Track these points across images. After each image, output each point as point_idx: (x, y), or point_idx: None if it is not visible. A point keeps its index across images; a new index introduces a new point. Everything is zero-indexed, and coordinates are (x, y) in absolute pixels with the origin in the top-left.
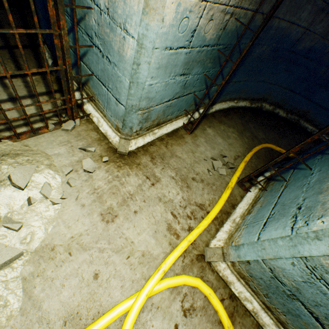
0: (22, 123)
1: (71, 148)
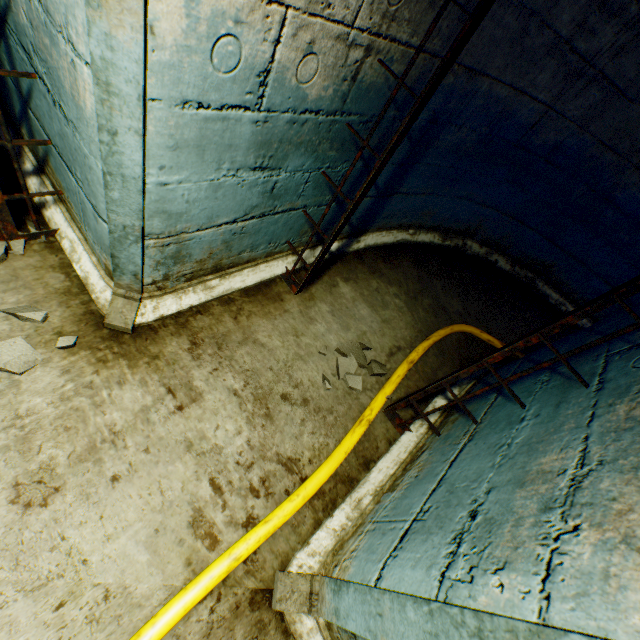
0: None
1: None
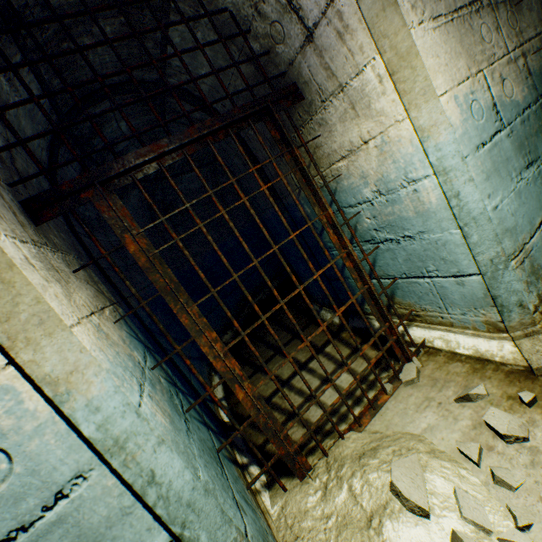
0: (350, 403)
1: (440, 407)
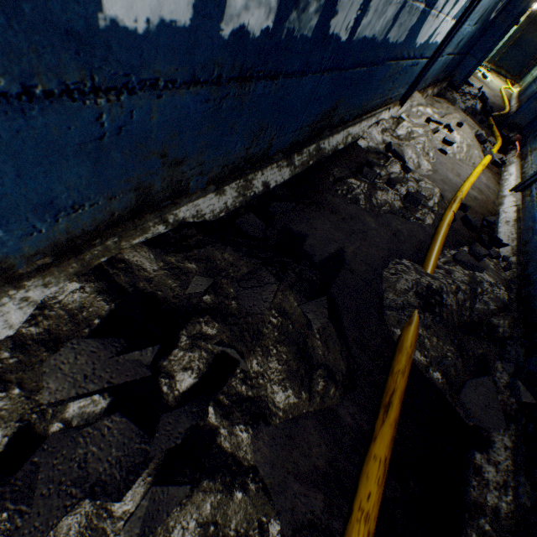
0: None
1: None
